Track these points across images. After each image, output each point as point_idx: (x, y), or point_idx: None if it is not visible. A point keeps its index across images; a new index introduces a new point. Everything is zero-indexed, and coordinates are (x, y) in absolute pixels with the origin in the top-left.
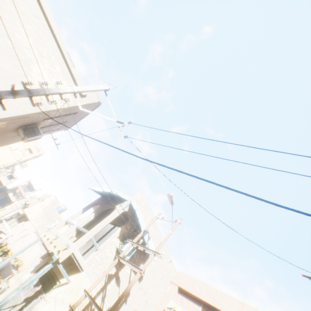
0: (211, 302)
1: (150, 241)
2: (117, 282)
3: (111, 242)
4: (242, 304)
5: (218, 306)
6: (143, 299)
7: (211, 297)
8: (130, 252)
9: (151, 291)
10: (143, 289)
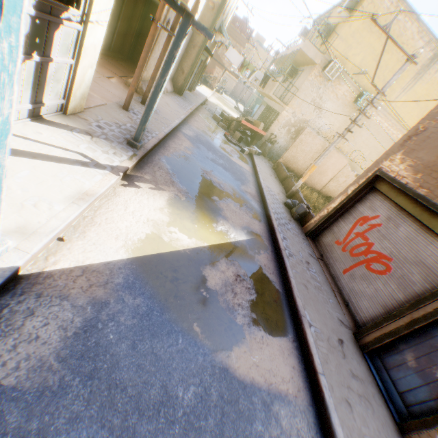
0: None
1: None
2: None
3: None
4: None
5: None
6: None
7: None
8: None
9: None
10: None
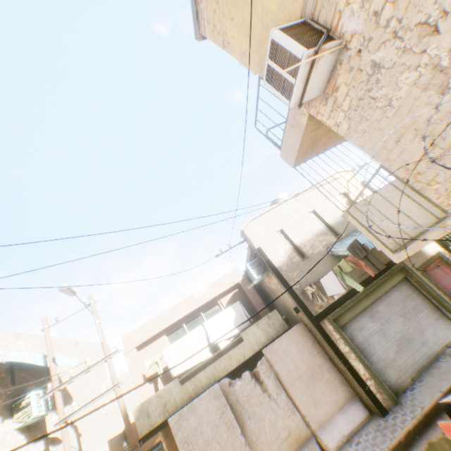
0: (170, 324)
1: (59, 358)
2: (57, 442)
3: (3, 439)
4: (186, 301)
5: (175, 320)
6: (89, 406)
7: (166, 321)
8: (47, 401)
9: (89, 389)
10: (82, 401)
